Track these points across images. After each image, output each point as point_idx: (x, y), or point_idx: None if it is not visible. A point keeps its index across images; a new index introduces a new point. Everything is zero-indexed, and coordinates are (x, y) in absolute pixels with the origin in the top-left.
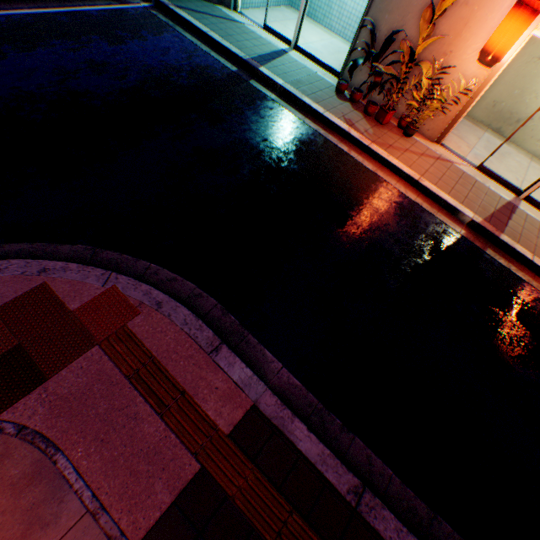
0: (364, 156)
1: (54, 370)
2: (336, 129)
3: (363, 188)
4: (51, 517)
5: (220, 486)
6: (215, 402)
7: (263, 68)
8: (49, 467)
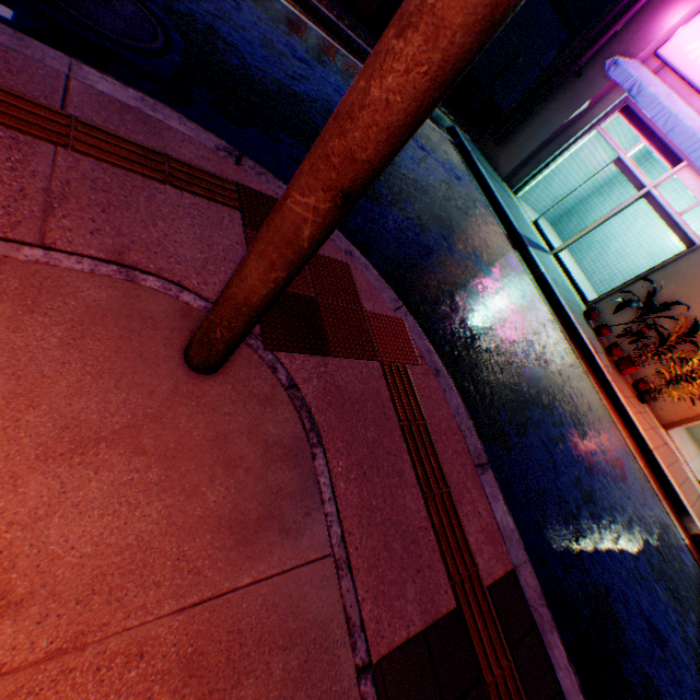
0: (599, 387)
1: (337, 351)
2: (580, 344)
3: (598, 417)
4: (291, 525)
5: (473, 655)
6: (476, 530)
7: (531, 249)
8: (305, 456)
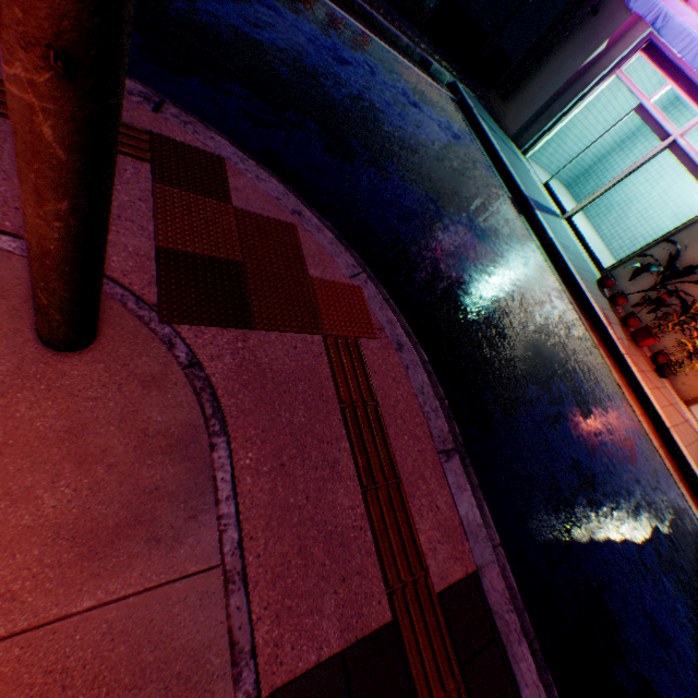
0: (611, 362)
1: (264, 324)
2: (591, 315)
3: (607, 393)
4: (166, 531)
5: (409, 678)
6: (431, 527)
7: (538, 213)
8: (201, 447)
